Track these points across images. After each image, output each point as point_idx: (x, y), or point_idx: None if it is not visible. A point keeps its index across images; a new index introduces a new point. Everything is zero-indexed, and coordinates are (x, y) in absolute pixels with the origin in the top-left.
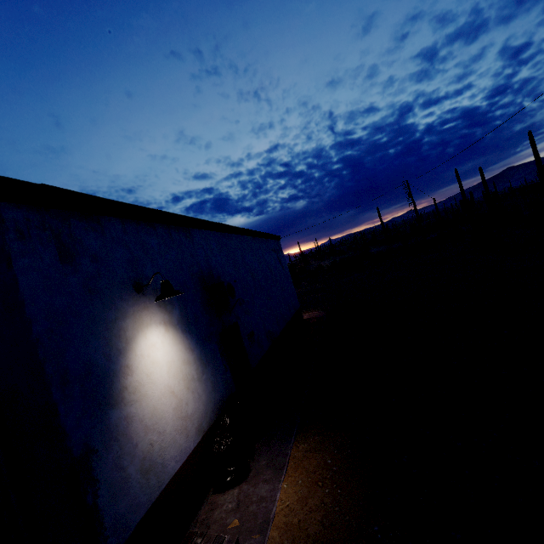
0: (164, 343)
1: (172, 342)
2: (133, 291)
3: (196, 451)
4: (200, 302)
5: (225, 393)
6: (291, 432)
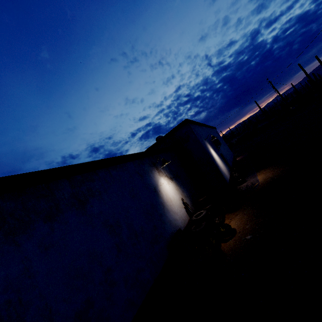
0: (213, 152)
1: (214, 153)
2: (204, 140)
3: (230, 177)
4: (213, 145)
5: (229, 169)
6: (254, 173)
